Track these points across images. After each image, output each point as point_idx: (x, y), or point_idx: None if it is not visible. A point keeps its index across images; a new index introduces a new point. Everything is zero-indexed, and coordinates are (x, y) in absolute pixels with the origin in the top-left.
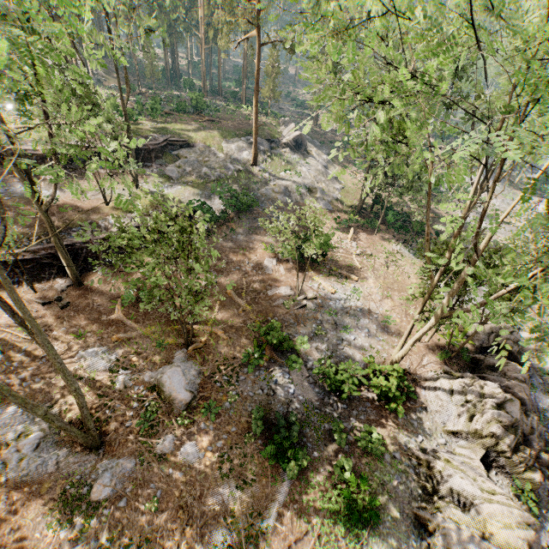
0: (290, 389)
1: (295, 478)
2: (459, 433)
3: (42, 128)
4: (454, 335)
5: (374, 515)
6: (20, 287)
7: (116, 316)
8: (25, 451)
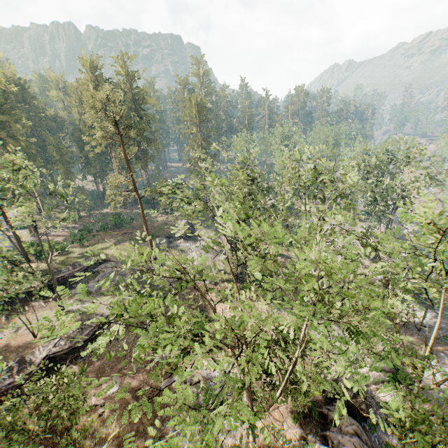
0: None
1: None
2: None
3: None
4: None
5: None
6: None
7: None
8: None
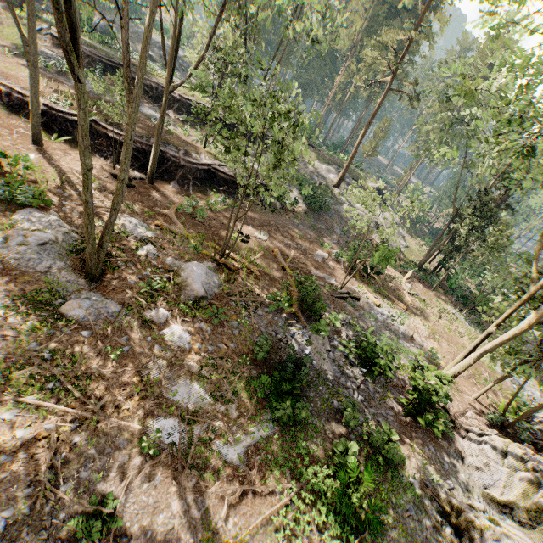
0: (305, 349)
1: (284, 420)
2: (508, 506)
3: (185, 88)
4: (508, 411)
5: (375, 520)
6: (104, 160)
7: (167, 213)
8: (30, 240)
